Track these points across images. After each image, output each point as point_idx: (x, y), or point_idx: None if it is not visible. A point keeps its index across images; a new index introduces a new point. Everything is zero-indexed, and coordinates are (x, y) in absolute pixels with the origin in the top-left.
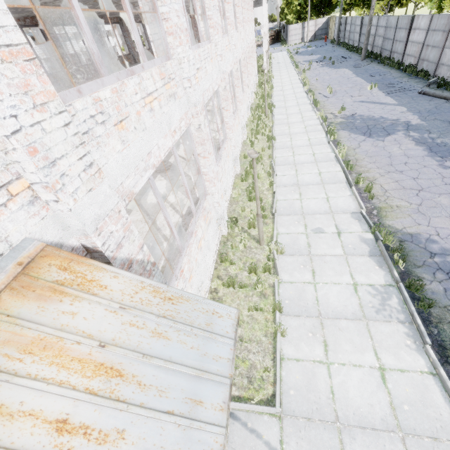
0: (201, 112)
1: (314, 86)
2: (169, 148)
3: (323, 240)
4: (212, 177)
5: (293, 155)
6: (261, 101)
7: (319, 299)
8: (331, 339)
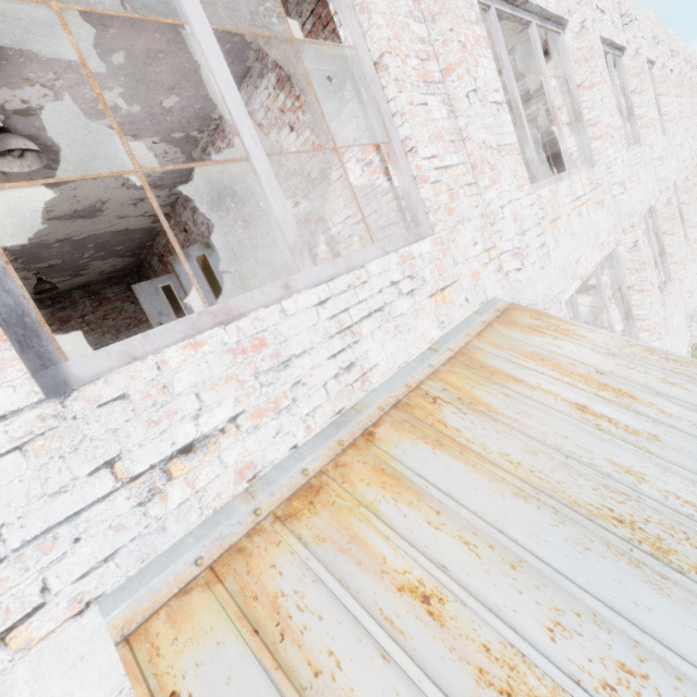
0: (638, 224)
1: None
2: (596, 263)
3: None
4: (656, 323)
5: None
6: None
7: None
8: None
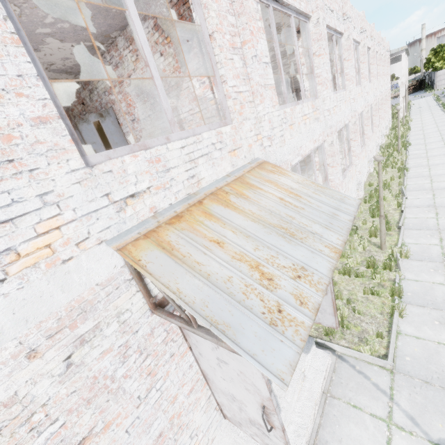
0: (334, 132)
1: None
2: (310, 149)
3: None
4: (337, 183)
5: (431, 182)
6: (393, 141)
7: None
8: None
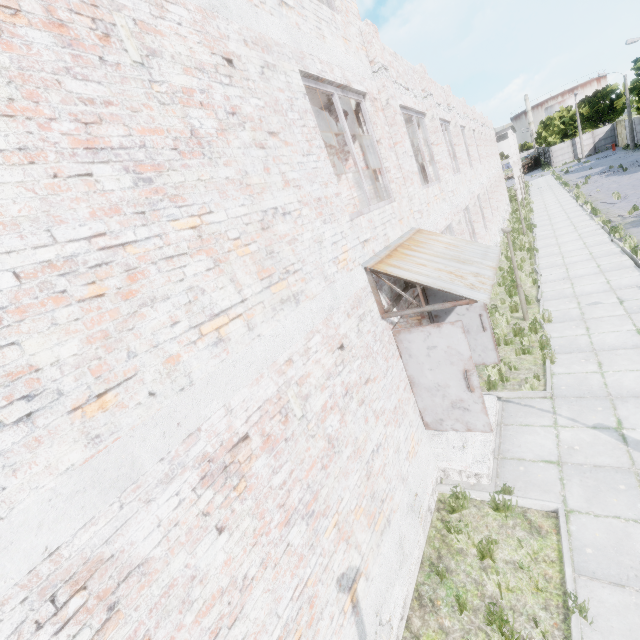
0: (460, 212)
1: (593, 198)
2: (444, 226)
3: (599, 309)
4: None
5: (562, 258)
6: (516, 225)
7: (593, 342)
8: (606, 361)
